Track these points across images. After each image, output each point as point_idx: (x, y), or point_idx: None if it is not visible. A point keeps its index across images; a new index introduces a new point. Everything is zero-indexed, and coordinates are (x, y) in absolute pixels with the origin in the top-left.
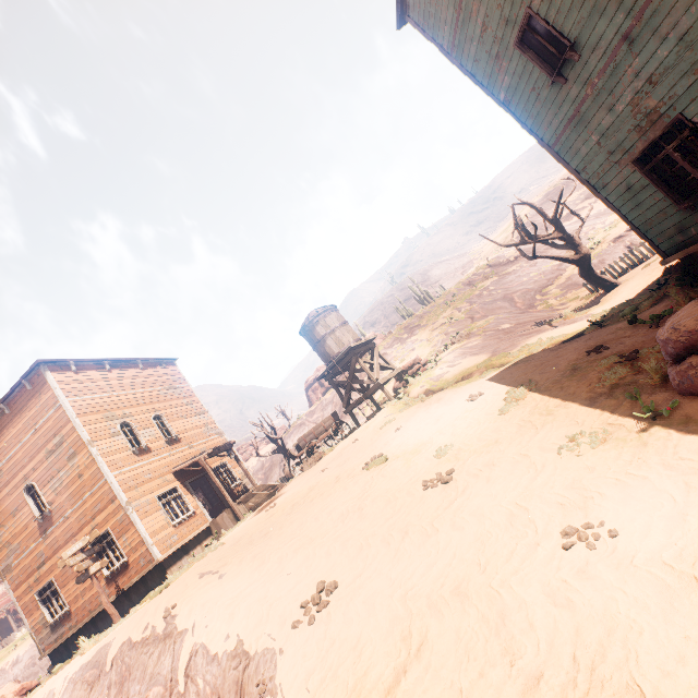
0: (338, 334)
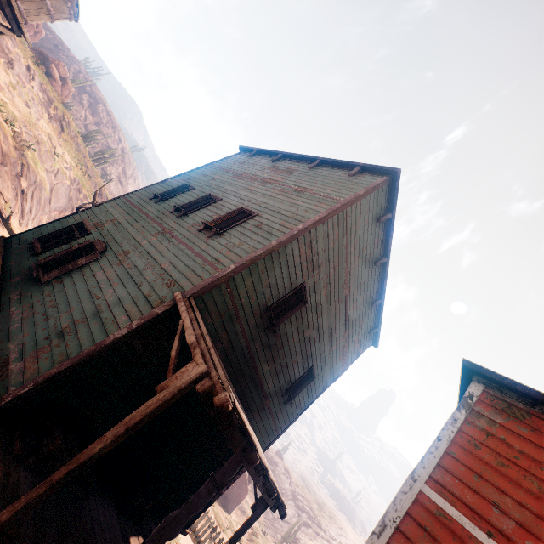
0: None
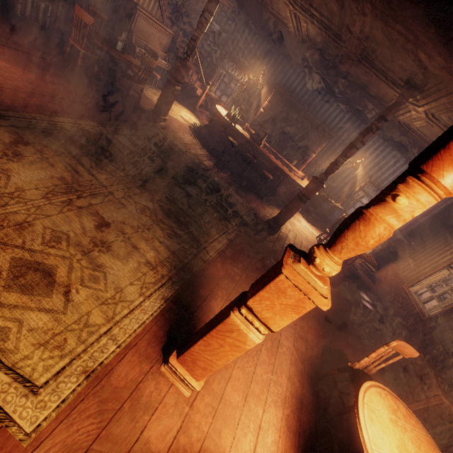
0: None
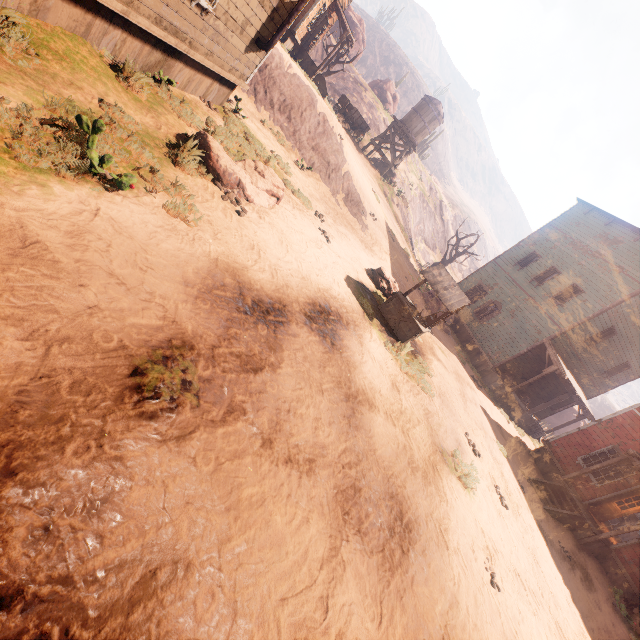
0: (424, 132)
